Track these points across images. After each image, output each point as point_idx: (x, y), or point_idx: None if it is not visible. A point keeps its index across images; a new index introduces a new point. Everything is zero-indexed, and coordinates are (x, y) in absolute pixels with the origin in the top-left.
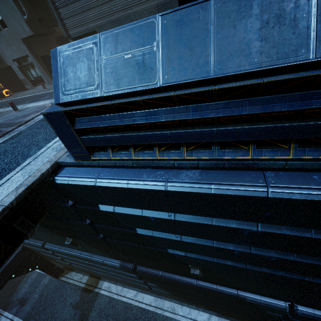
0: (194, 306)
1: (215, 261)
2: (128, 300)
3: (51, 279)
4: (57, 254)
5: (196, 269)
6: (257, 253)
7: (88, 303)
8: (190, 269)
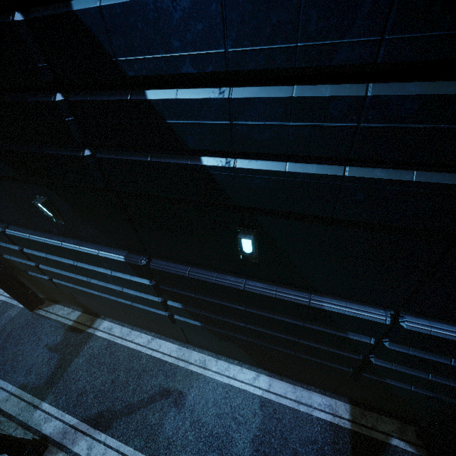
0: (236, 361)
1: (288, 169)
2: (136, 347)
3: (22, 311)
4: (28, 251)
5: (249, 234)
6: (379, 94)
7: (73, 346)
8: (238, 233)
